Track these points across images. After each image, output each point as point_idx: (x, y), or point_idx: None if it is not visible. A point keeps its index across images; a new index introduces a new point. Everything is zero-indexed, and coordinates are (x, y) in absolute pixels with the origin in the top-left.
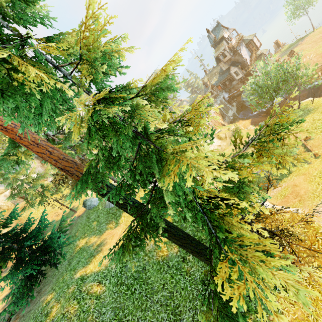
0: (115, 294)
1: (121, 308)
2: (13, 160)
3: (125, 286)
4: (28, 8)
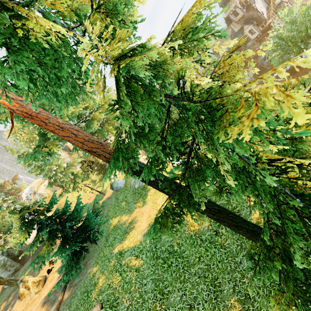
0: (153, 267)
1: (160, 280)
2: (44, 151)
3: (161, 260)
4: None
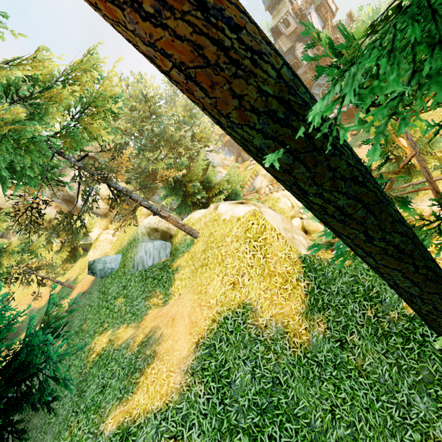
0: None
1: None
2: None
3: (242, 435)
4: None
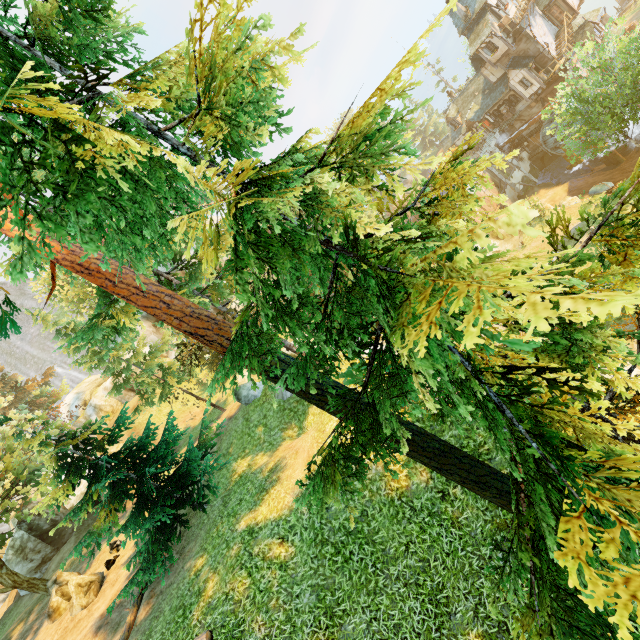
0: (314, 560)
1: (328, 588)
2: (108, 326)
3: (330, 547)
4: (91, 24)
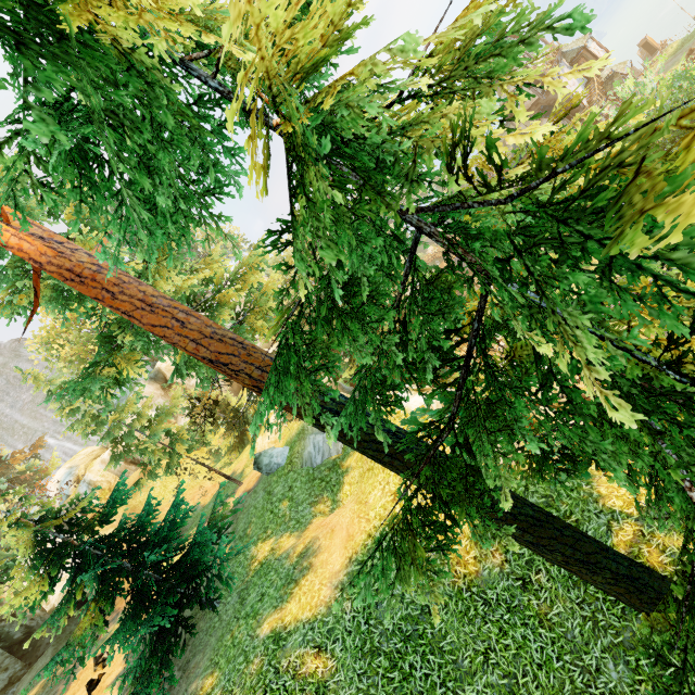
0: (362, 678)
1: None
2: (108, 376)
3: (383, 658)
4: None
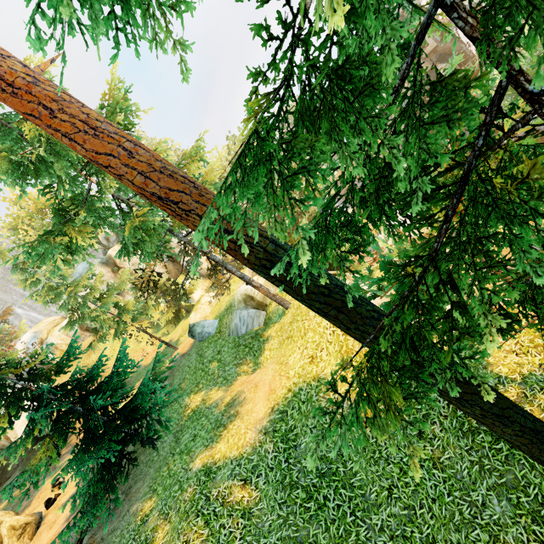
0: (282, 507)
1: (302, 542)
2: (61, 244)
3: (300, 490)
4: None
